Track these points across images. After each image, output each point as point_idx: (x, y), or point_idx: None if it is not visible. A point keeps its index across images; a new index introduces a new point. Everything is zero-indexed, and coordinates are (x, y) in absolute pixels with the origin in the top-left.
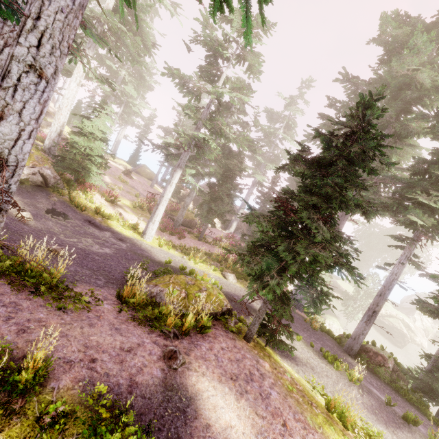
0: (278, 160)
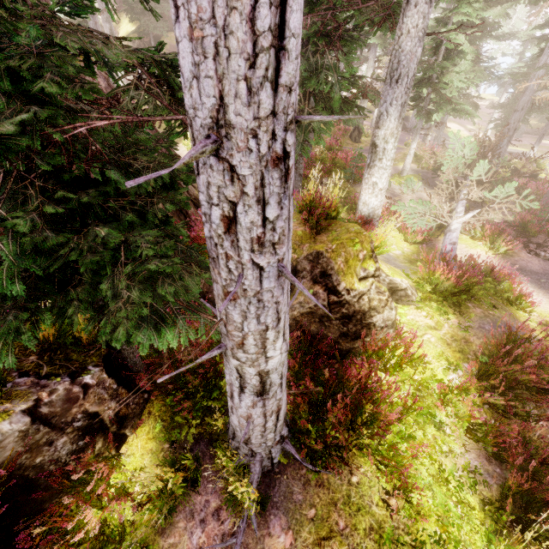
0: None
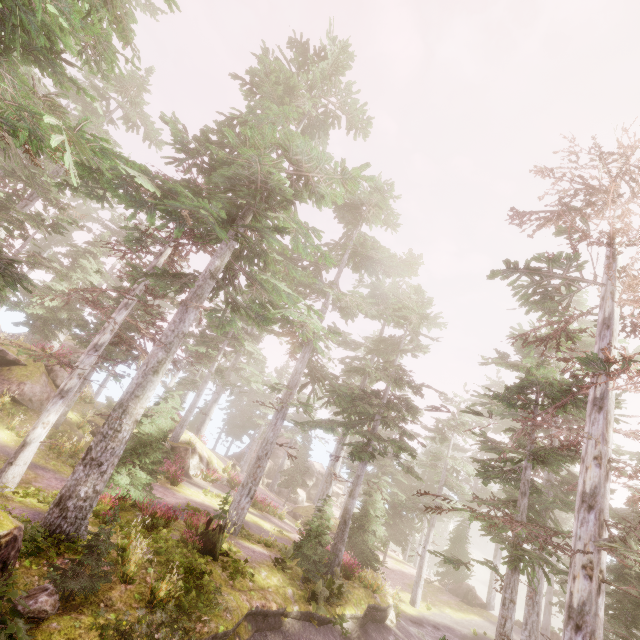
0: None
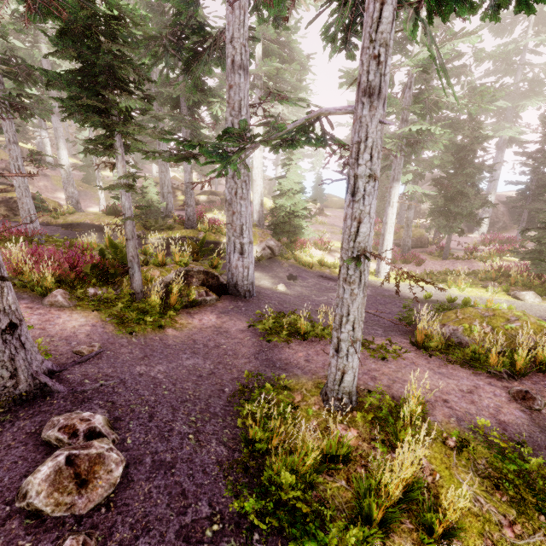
0: (539, 87)
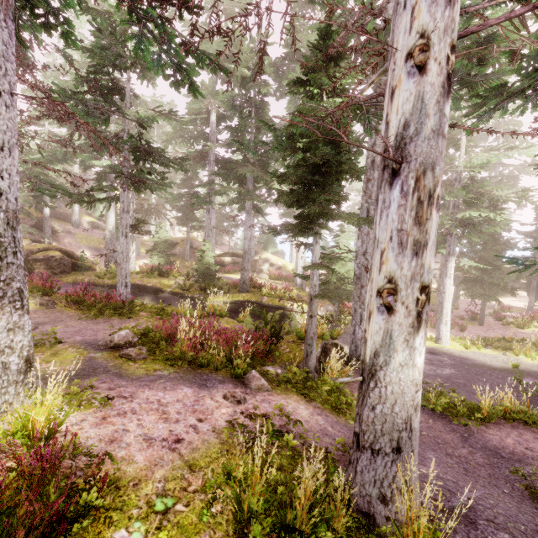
0: (514, 181)
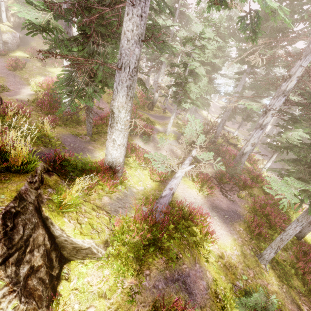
0: None
